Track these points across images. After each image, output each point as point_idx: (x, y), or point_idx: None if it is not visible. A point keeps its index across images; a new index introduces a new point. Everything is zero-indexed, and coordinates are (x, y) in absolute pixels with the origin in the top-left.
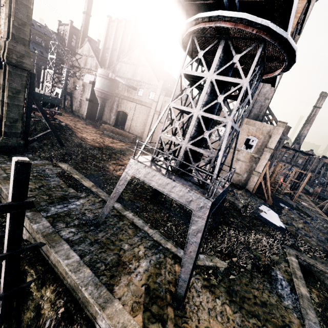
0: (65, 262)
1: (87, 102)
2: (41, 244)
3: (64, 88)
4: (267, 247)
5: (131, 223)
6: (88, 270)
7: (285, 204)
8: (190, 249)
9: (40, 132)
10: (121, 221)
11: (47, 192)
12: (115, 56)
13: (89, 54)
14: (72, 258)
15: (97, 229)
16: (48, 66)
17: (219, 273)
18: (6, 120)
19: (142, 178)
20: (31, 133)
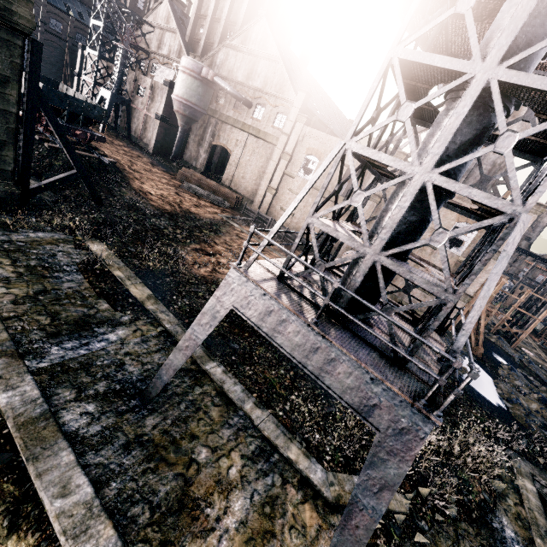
0: (56, 505)
1: (158, 122)
2: (1, 458)
3: (116, 89)
4: (488, 465)
5: (218, 390)
6: (109, 531)
7: (502, 356)
8: (356, 521)
9: (60, 173)
10: (198, 385)
11: (50, 307)
12: (217, 34)
13: (167, 25)
14: (74, 493)
15: (144, 408)
16: (89, 43)
17: (393, 527)
18: None
19: (255, 321)
20: (41, 172)
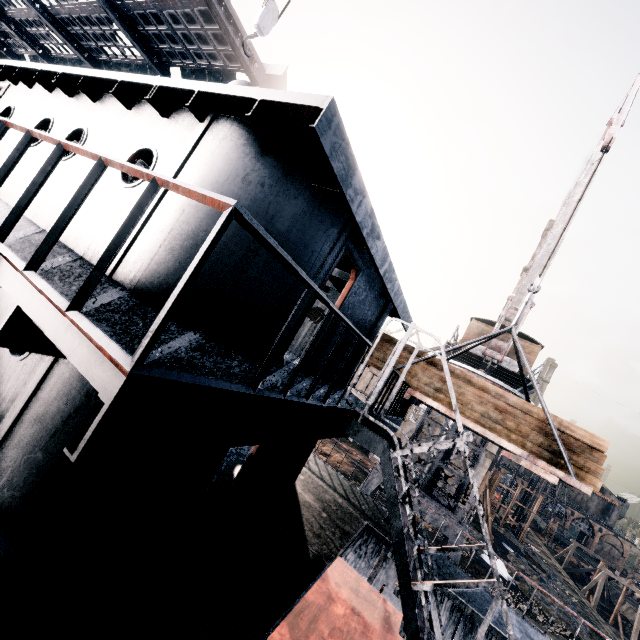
0: None
1: None
2: None
3: None
4: None
5: None
6: None
7: (510, 546)
8: None
9: None
10: None
11: None
12: None
13: None
14: None
15: None
16: None
17: None
18: None
19: None
20: None
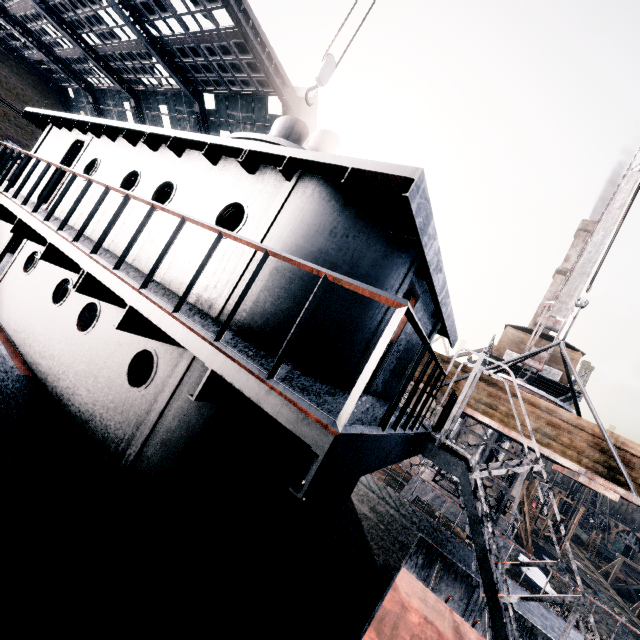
0: None
1: None
2: None
3: None
4: None
5: None
6: None
7: (551, 559)
8: None
9: None
10: None
11: None
12: None
13: None
14: None
15: None
16: None
17: None
18: None
19: (430, 501)
20: None
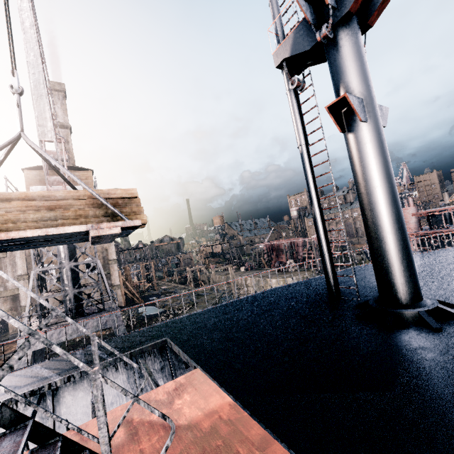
0: None
1: None
2: None
3: None
4: None
5: None
6: None
7: (153, 296)
8: None
9: None
10: None
11: None
12: None
13: None
14: None
15: None
16: None
17: None
18: None
19: None
20: None
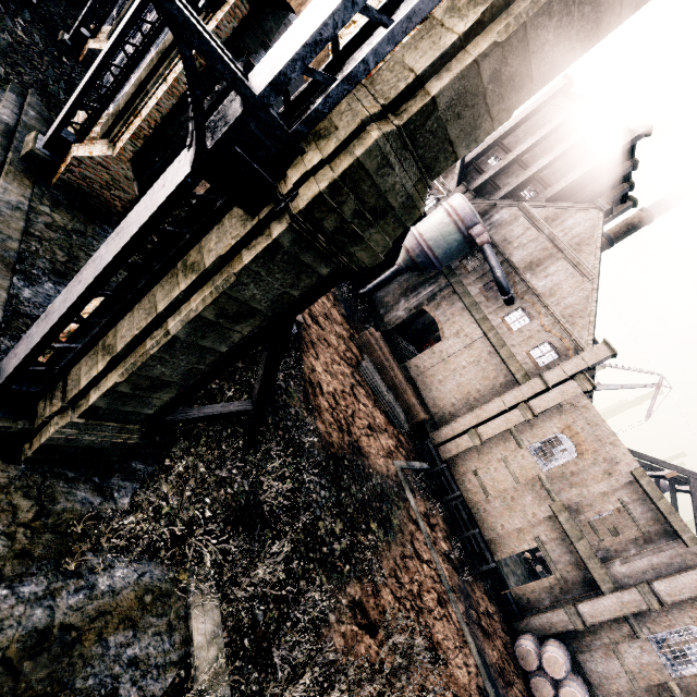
0: None
1: None
2: None
3: None
4: None
5: None
6: None
7: None
8: None
9: None
10: None
11: None
12: (512, 181)
13: None
14: None
15: None
16: None
17: None
18: (128, 378)
19: None
20: None
